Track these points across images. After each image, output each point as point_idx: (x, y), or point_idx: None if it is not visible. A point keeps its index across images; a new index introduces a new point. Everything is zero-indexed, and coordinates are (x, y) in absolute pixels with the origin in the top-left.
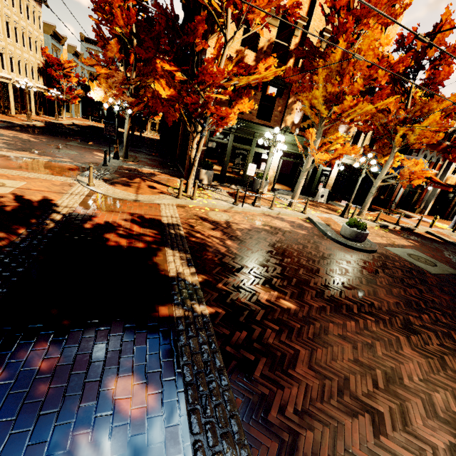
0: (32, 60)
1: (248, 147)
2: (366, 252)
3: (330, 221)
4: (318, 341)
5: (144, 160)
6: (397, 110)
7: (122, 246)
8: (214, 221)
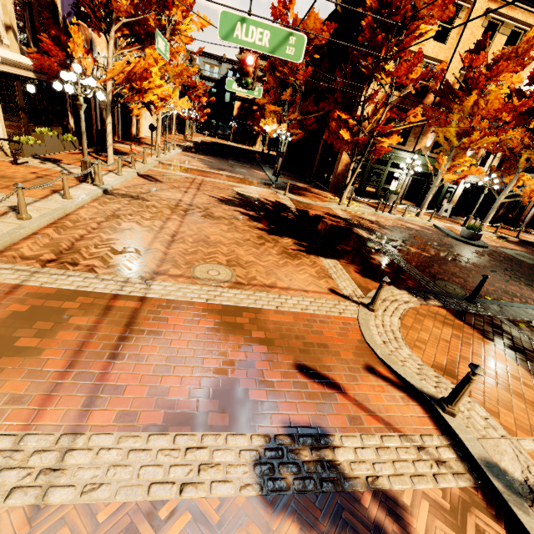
0: None
1: (383, 167)
2: (478, 247)
3: (452, 228)
4: (443, 265)
5: (290, 177)
6: (523, 137)
7: (335, 224)
8: (369, 220)
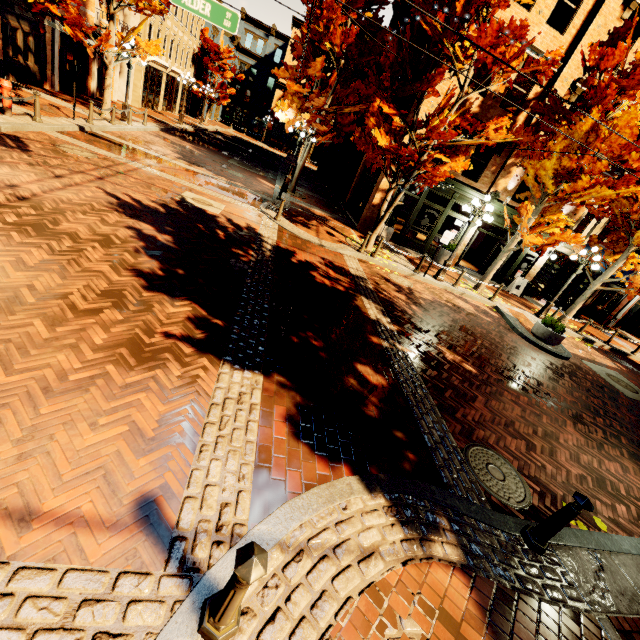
0: (190, 45)
1: (441, 208)
2: (556, 357)
3: (521, 316)
4: (494, 397)
5: (310, 198)
6: None
7: (327, 285)
8: (397, 284)
